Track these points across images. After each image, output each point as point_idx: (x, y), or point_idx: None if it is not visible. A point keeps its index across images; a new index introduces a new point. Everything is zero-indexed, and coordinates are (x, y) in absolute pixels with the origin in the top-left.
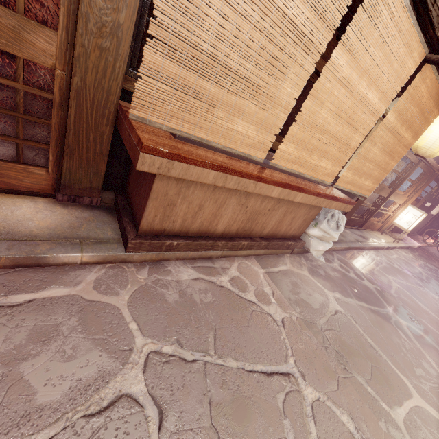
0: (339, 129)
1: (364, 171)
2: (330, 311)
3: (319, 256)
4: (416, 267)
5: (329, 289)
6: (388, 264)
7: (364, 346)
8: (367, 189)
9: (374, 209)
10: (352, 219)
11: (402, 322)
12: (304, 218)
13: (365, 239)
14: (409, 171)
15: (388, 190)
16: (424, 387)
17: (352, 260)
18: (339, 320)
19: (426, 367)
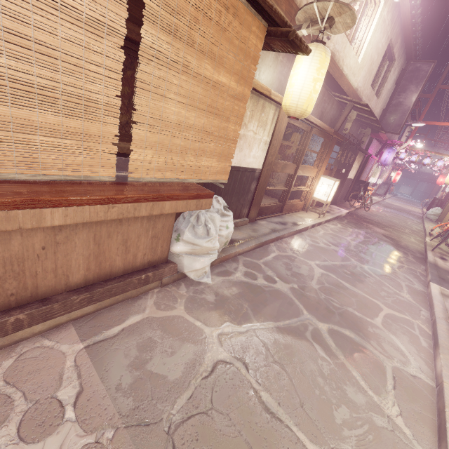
0: (12, 65)
1: (182, 145)
2: (204, 369)
3: (202, 277)
4: (343, 238)
5: (214, 324)
6: (312, 246)
7: (253, 416)
8: (215, 172)
9: (287, 189)
10: (267, 207)
11: (323, 327)
12: (151, 234)
13: (285, 225)
14: (306, 141)
15: (292, 166)
16: (347, 447)
17: (265, 258)
18: (217, 382)
19: (351, 396)
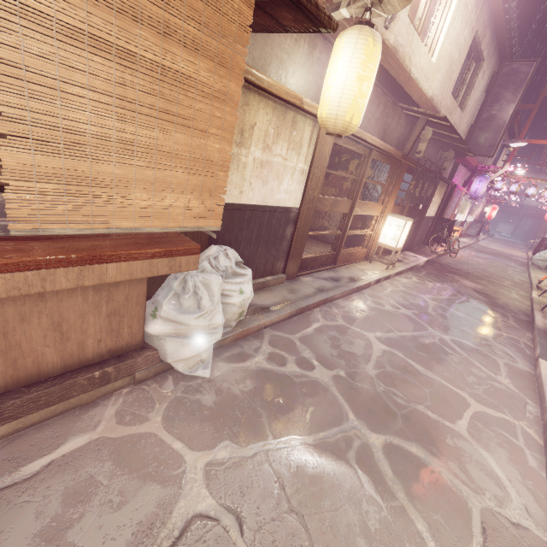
0: None
1: (118, 174)
2: (167, 534)
3: (196, 368)
4: (419, 297)
5: (204, 445)
6: (374, 310)
7: None
8: (194, 215)
9: (342, 234)
10: (313, 258)
11: (376, 441)
12: (107, 311)
13: (338, 282)
14: (364, 168)
15: (346, 202)
16: None
17: (303, 331)
18: None
19: None
